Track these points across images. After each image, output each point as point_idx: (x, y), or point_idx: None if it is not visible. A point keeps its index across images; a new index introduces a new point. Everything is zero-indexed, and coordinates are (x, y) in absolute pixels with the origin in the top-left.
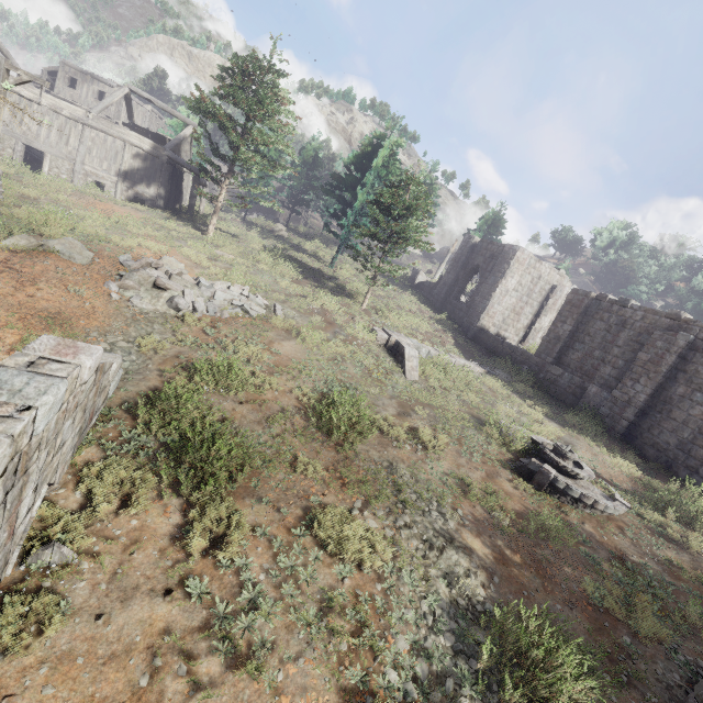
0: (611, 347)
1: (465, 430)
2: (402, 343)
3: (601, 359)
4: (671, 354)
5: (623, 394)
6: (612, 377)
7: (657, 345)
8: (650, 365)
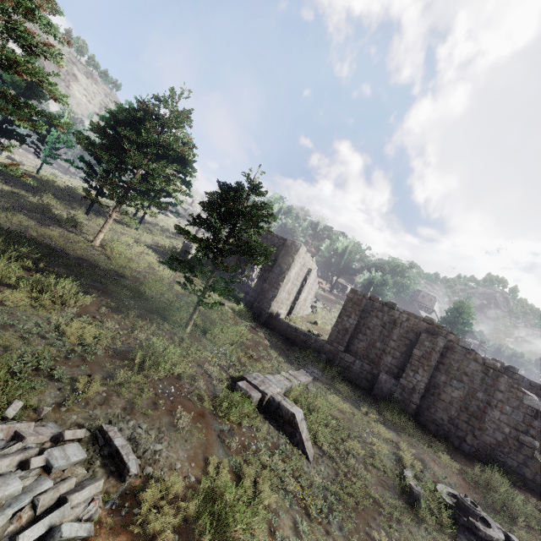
0: (388, 341)
1: (413, 534)
2: (283, 402)
3: (383, 350)
4: (436, 352)
5: (409, 383)
6: (394, 365)
7: (425, 344)
8: (424, 360)
